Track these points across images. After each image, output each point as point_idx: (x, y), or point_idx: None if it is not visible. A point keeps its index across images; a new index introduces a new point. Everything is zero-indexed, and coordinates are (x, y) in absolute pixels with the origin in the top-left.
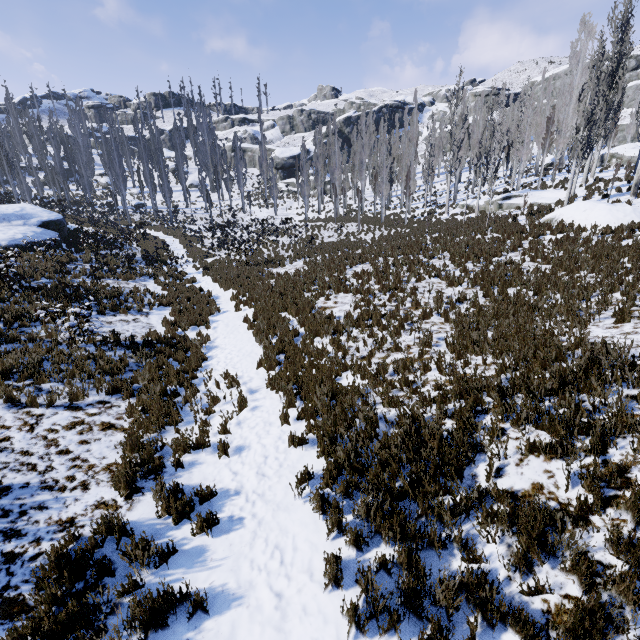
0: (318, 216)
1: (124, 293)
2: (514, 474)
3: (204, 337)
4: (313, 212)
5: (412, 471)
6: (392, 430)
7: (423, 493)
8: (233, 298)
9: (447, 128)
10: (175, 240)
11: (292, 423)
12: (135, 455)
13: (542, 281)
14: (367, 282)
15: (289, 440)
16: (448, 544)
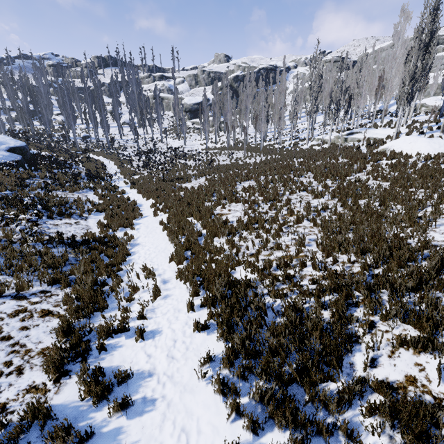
0: (215, 146)
1: (69, 202)
2: (388, 365)
3: (129, 236)
4: (211, 143)
5: (298, 359)
6: (278, 318)
7: (310, 382)
8: (152, 206)
9: (306, 85)
10: (111, 162)
11: (196, 310)
12: (67, 339)
13: (385, 195)
14: (253, 194)
15: (194, 326)
16: (333, 430)
